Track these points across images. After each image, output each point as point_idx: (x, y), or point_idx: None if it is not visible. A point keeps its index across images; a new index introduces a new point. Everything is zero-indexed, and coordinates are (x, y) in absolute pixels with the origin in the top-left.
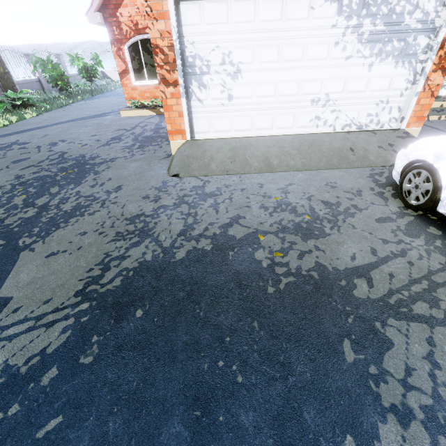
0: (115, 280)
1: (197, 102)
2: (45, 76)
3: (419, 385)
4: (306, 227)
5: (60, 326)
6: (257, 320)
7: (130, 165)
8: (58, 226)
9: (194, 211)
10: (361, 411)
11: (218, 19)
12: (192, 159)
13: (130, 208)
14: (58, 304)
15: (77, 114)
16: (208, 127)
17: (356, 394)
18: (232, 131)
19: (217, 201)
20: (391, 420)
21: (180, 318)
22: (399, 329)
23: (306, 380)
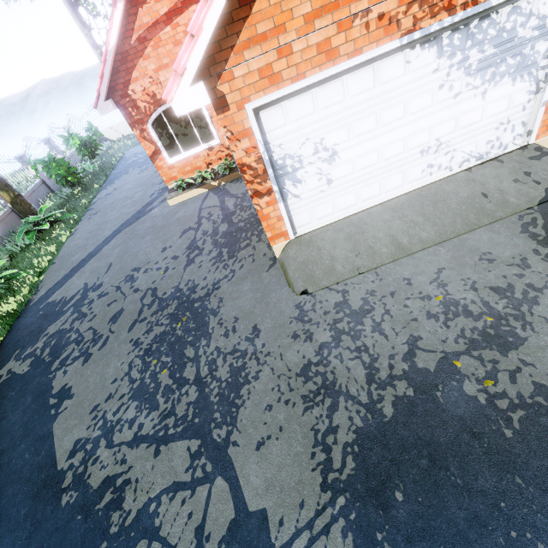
0: (347, 461)
1: (294, 198)
2: (51, 176)
3: None
4: (496, 334)
5: (337, 530)
6: (517, 474)
7: (242, 289)
8: (235, 404)
9: (360, 343)
10: None
11: (304, 113)
12: (312, 266)
13: (291, 358)
14: (314, 505)
15: (115, 217)
16: (310, 218)
17: None
18: (336, 212)
19: (375, 320)
20: None
21: (442, 492)
22: None
23: None
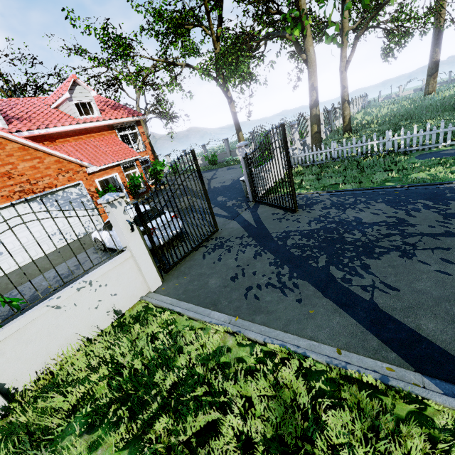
0: None
1: None
2: None
3: None
4: (68, 275)
5: None
6: None
7: None
8: None
9: None
10: None
11: None
12: None
13: None
14: None
15: None
16: None
17: None
18: (12, 267)
19: (23, 293)
20: None
21: None
22: None
23: None
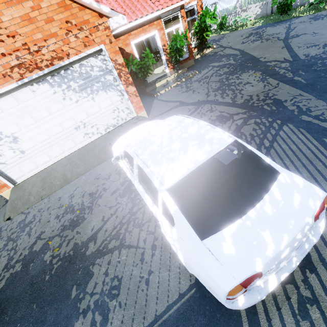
0: None
1: (2, 165)
2: None
3: (97, 291)
4: (76, 220)
5: None
6: (36, 302)
7: None
8: None
9: (15, 244)
10: (70, 322)
11: None
12: (17, 201)
13: None
14: None
15: None
16: (22, 173)
17: (70, 314)
18: (40, 166)
19: (31, 227)
20: (81, 317)
21: None
22: (99, 264)
23: (51, 322)
